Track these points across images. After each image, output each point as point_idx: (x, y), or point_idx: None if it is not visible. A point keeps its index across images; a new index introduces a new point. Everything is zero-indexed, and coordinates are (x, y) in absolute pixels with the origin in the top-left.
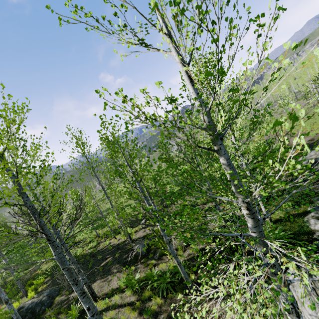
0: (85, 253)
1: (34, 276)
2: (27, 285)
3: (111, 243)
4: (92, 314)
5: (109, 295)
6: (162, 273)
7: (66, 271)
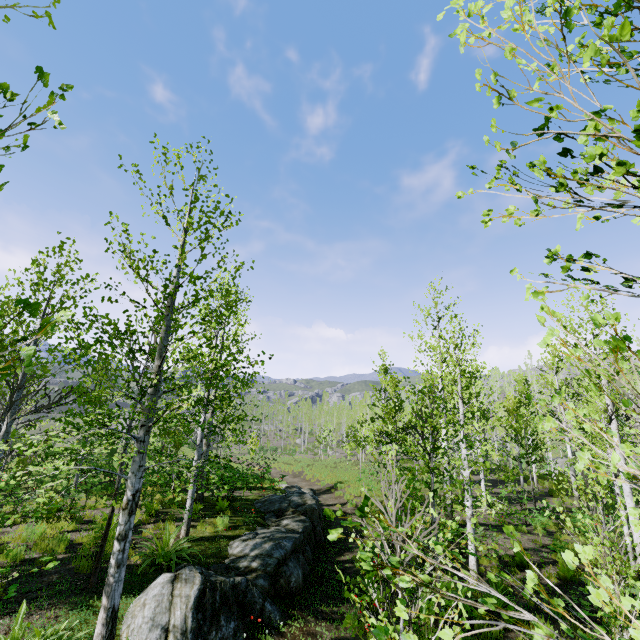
0: None
1: None
2: None
3: None
4: None
5: None
6: None
7: None
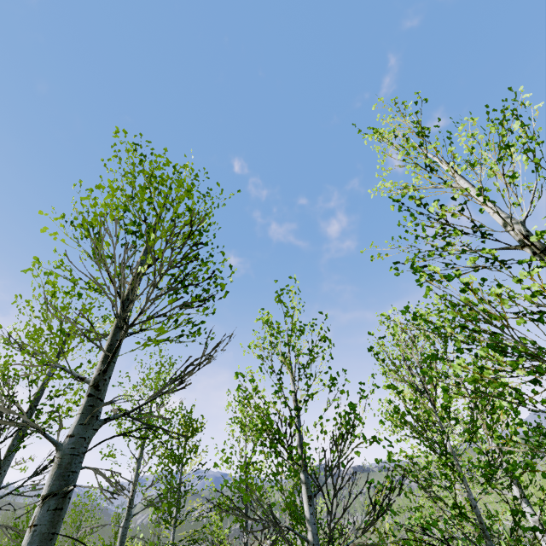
0: None
1: None
2: None
3: None
4: None
5: None
6: None
7: (49, 510)
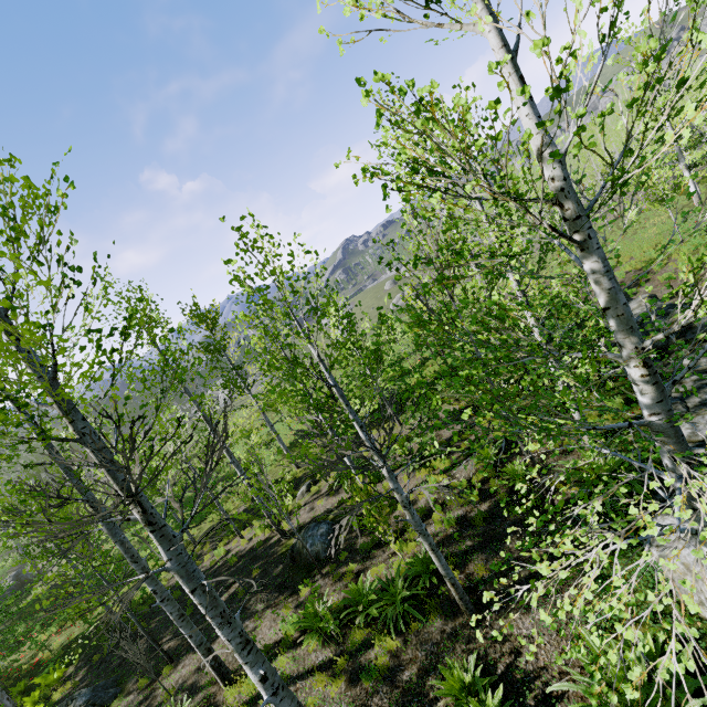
0: (168, 587)
1: (31, 669)
2: (15, 695)
3: (232, 552)
4: (273, 689)
5: None
6: (385, 584)
7: (201, 595)
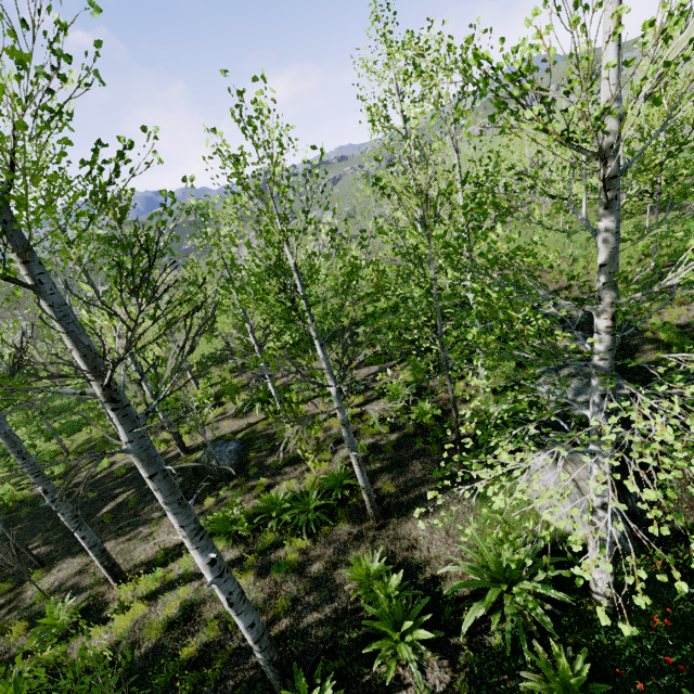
0: (32, 496)
1: None
2: None
3: (118, 464)
4: (218, 571)
5: (160, 563)
6: (298, 495)
7: (161, 480)
